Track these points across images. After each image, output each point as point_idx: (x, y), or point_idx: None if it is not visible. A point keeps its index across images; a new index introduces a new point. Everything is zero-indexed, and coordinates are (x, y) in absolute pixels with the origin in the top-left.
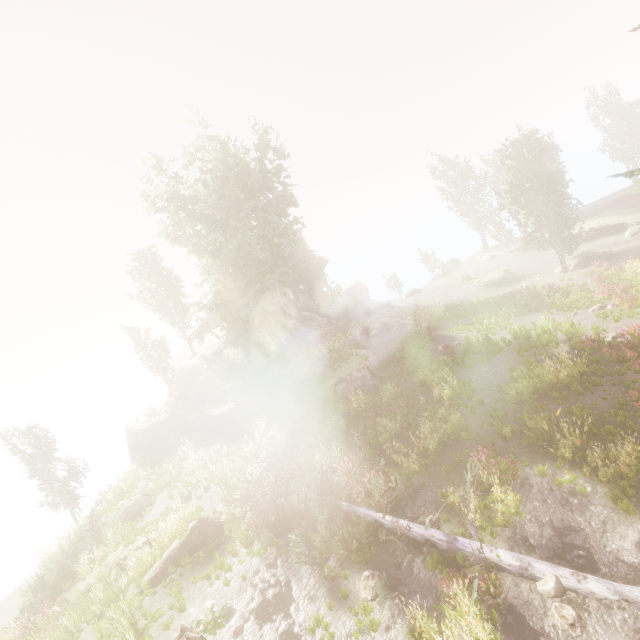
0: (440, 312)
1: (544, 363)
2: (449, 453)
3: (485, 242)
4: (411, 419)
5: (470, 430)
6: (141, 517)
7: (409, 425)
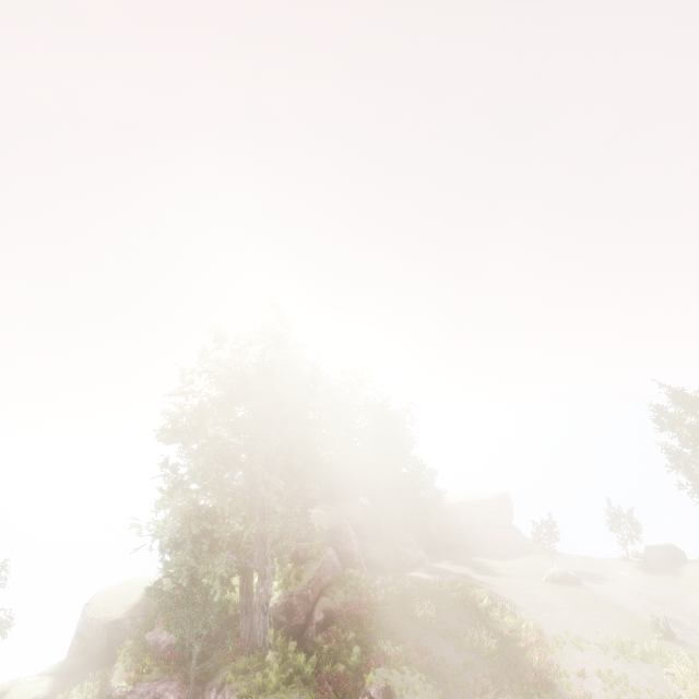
0: None
1: None
2: None
3: None
4: None
5: None
6: None
7: None
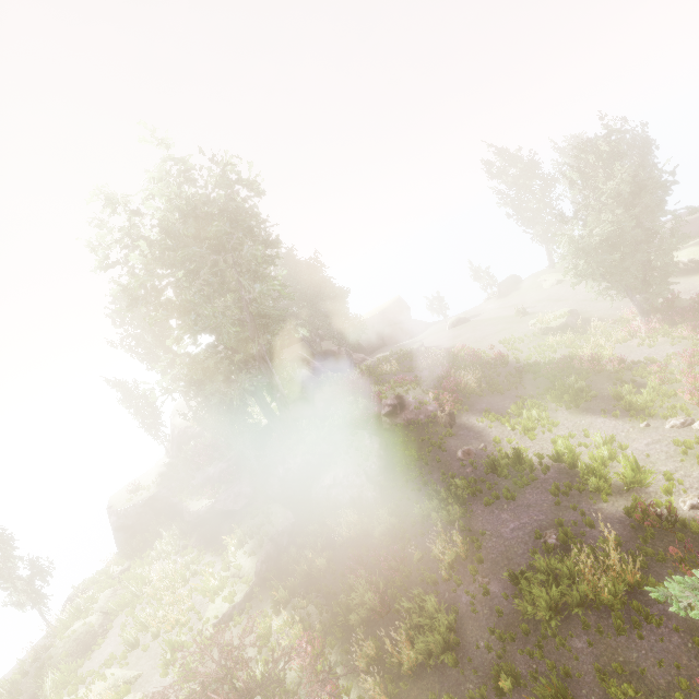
0: (472, 384)
1: (584, 535)
2: (428, 682)
3: (552, 259)
4: (398, 585)
5: (462, 644)
6: (92, 650)
7: (394, 596)
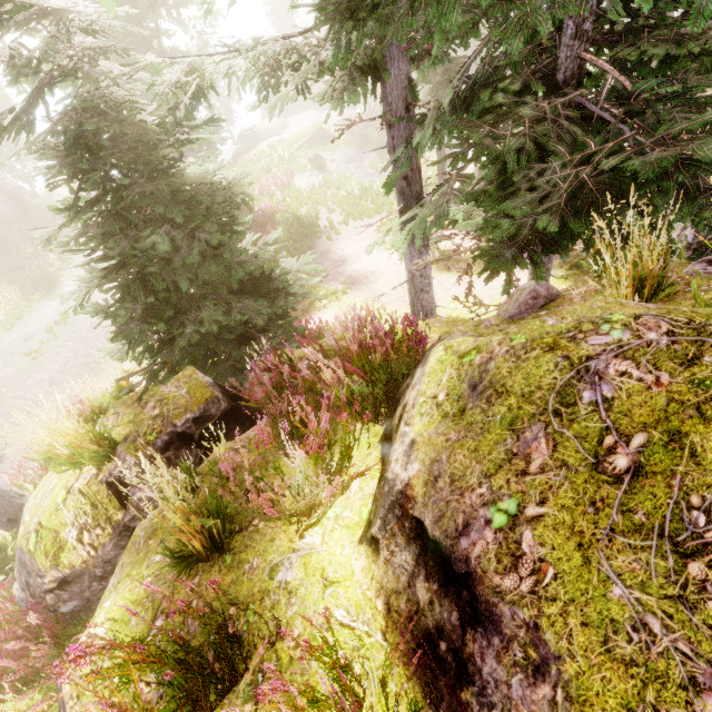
0: None
1: None
2: None
3: None
4: None
5: None
6: (280, 135)
7: None
